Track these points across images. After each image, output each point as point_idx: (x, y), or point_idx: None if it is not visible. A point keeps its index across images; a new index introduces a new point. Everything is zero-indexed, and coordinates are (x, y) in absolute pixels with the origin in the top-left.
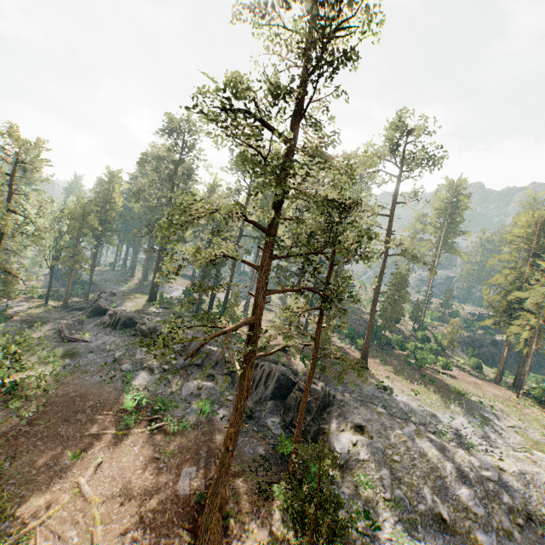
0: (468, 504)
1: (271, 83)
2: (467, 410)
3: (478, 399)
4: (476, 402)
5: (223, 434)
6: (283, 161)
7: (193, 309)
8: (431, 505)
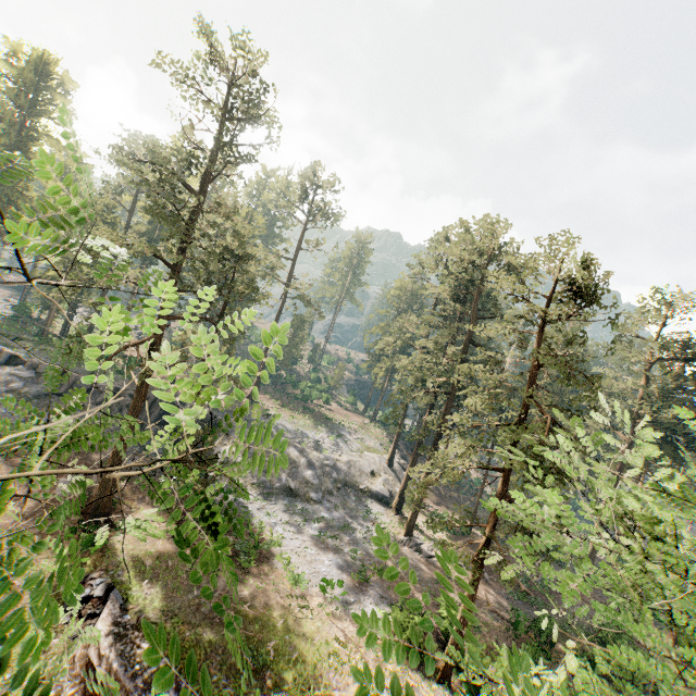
0: (310, 479)
1: (187, 135)
2: (330, 429)
3: (341, 423)
4: (339, 425)
5: (101, 454)
6: (193, 211)
7: (36, 332)
8: (285, 483)
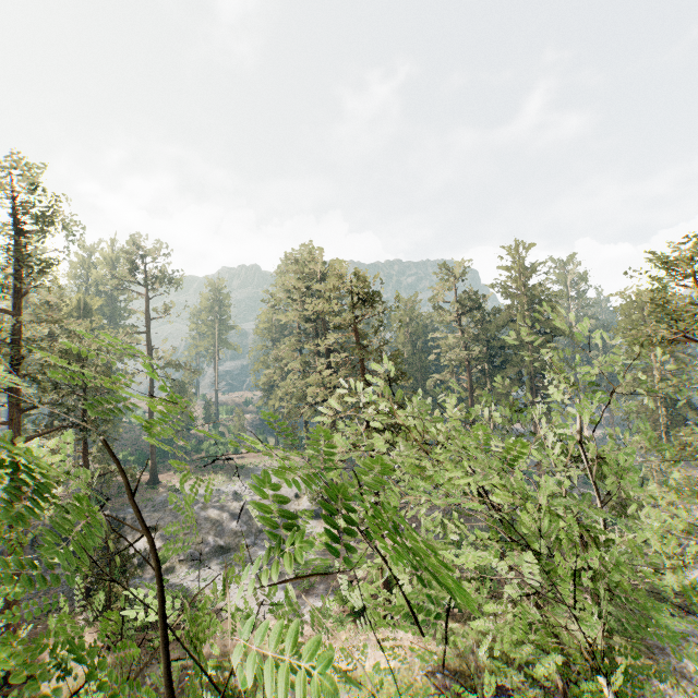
0: (238, 529)
1: None
2: (245, 475)
3: (255, 465)
4: (254, 467)
5: None
6: (13, 330)
7: None
8: (214, 544)
